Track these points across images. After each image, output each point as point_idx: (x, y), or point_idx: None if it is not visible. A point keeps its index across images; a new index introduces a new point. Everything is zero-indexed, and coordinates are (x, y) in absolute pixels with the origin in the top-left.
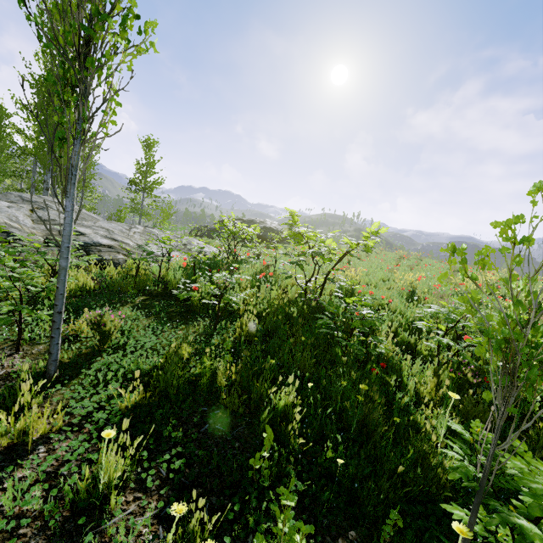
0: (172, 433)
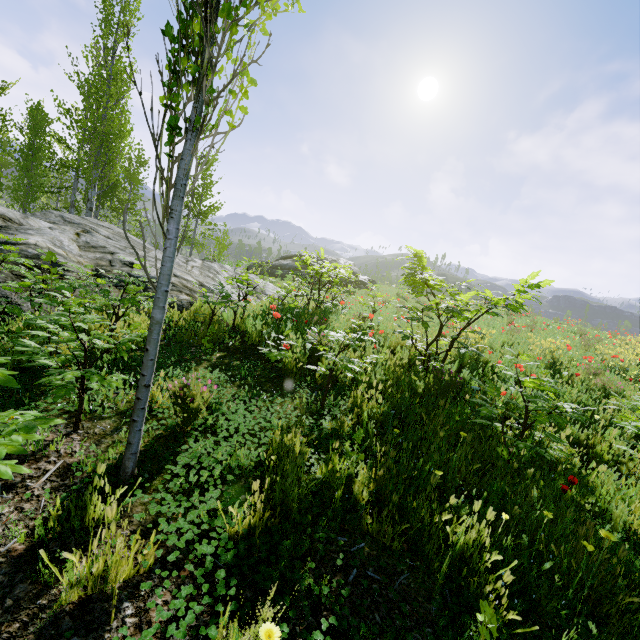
0: (315, 588)
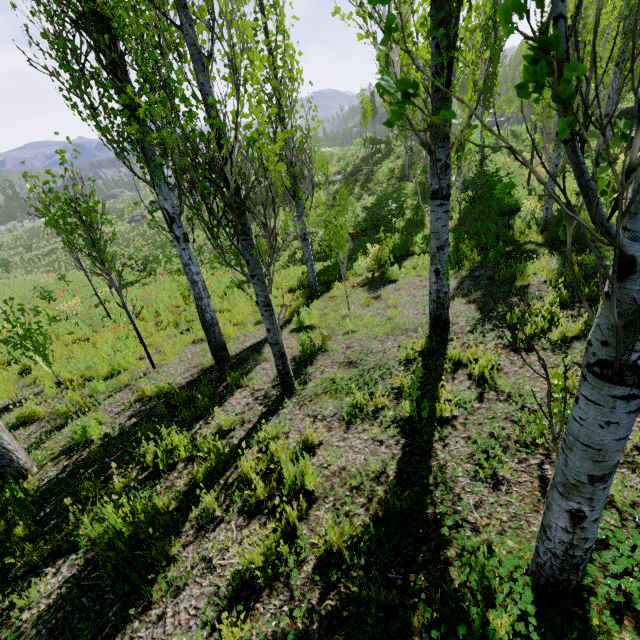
0: None
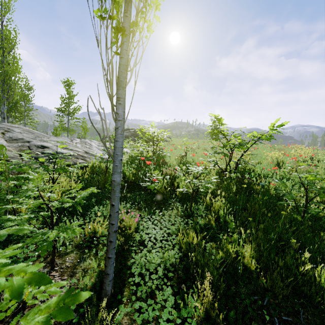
0: None
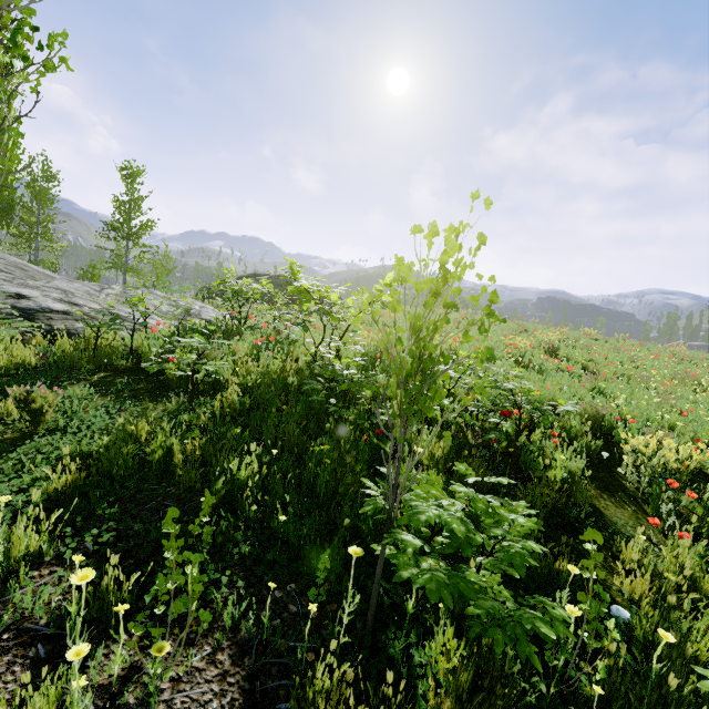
0: (106, 510)
